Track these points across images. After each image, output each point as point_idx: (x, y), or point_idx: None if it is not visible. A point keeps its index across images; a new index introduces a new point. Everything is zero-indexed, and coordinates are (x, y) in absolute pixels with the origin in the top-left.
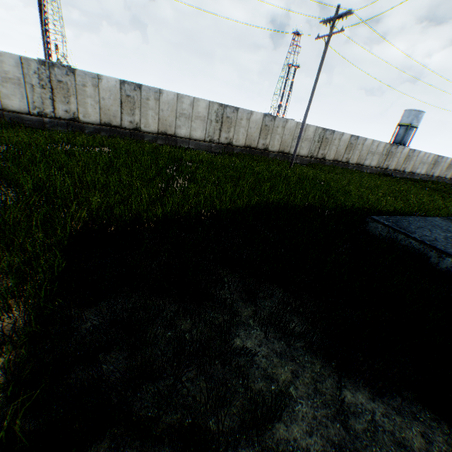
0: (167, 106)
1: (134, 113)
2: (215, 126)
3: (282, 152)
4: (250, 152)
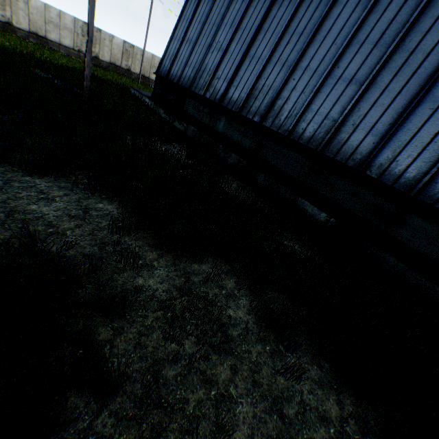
0: (37, 12)
1: (6, 10)
2: (83, 40)
3: (143, 76)
4: (115, 69)
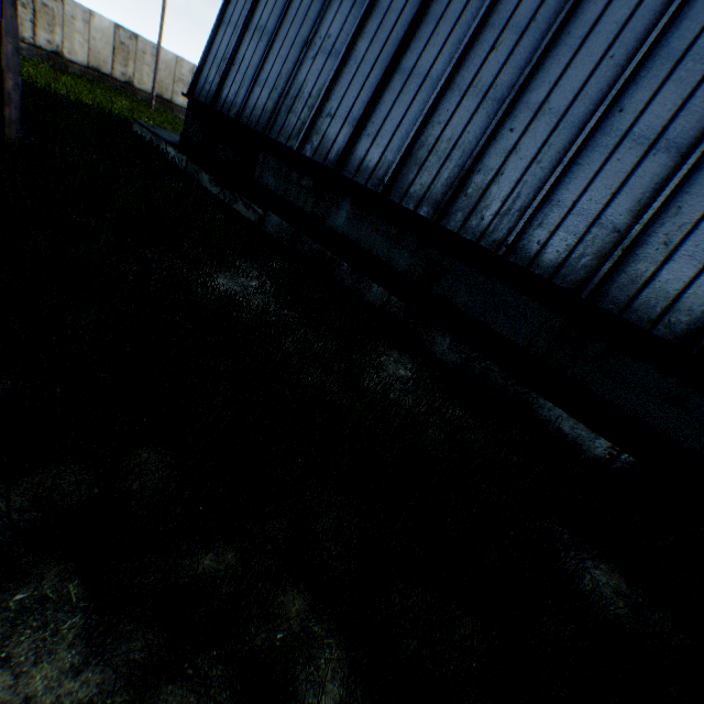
0: None
1: None
2: (24, 15)
3: (161, 97)
4: (101, 81)
